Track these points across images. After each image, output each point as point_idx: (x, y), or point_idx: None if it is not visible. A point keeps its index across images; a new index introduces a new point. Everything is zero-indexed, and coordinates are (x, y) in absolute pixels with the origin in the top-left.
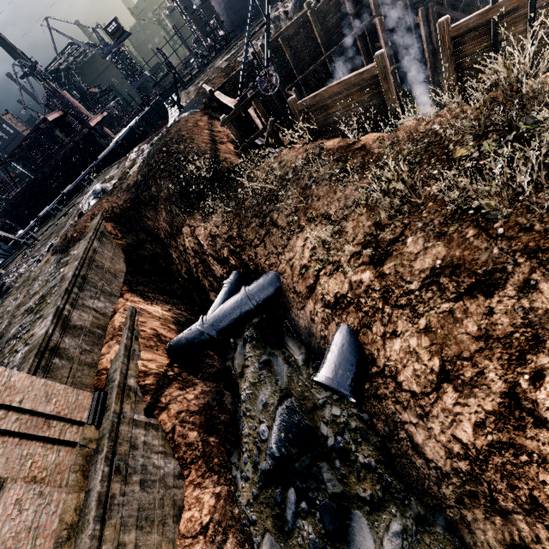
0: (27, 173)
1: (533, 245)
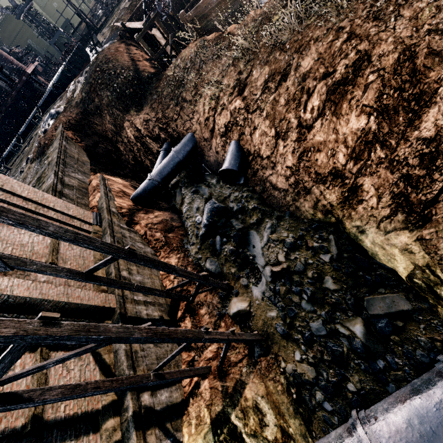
0: None
1: (298, 46)
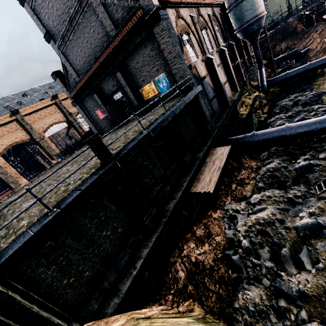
0: None
1: None
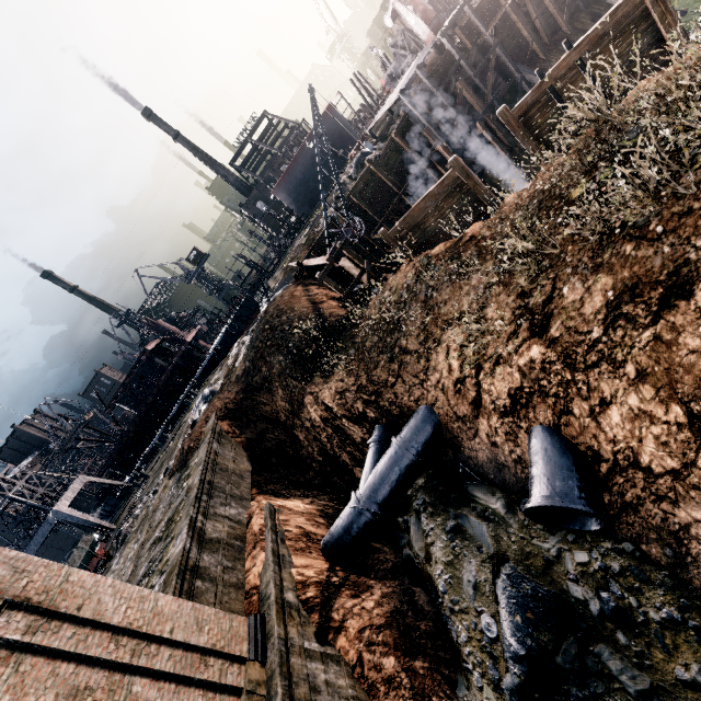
0: (131, 410)
1: None
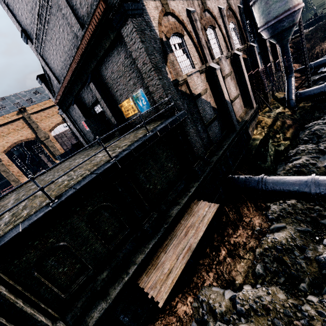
0: None
1: None
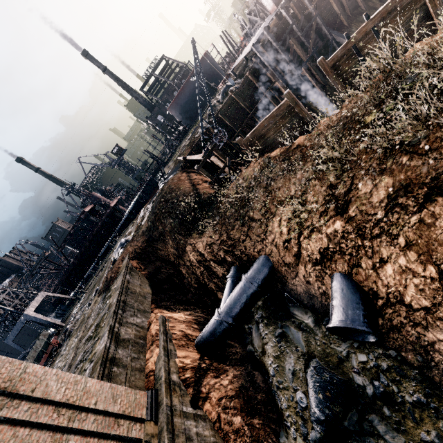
0: (75, 250)
1: None
